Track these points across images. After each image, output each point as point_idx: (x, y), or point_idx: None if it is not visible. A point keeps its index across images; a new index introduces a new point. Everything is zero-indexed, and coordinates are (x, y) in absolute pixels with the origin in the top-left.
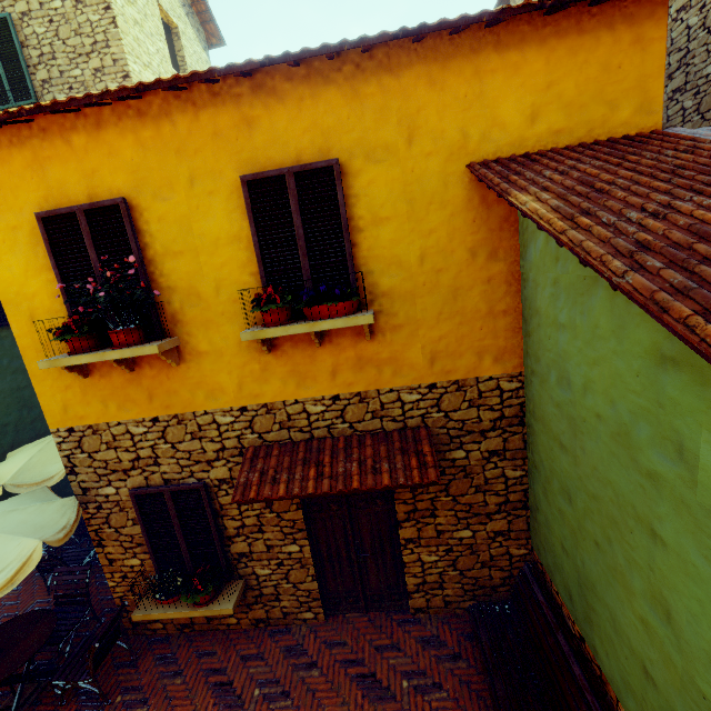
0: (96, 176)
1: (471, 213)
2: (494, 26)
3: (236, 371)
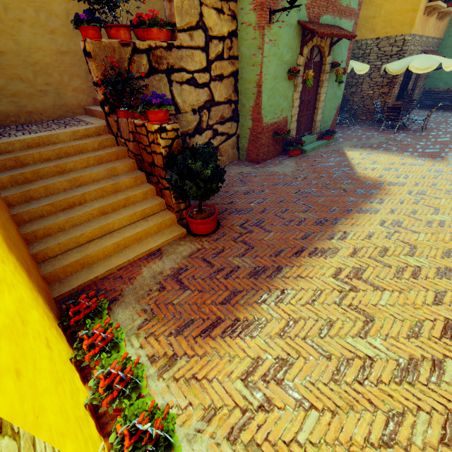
0: None
1: None
2: None
3: (432, 23)
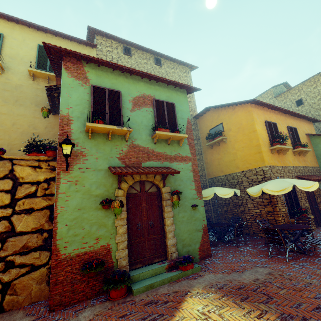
0: (270, 118)
1: (307, 140)
2: (302, 119)
3: (291, 158)
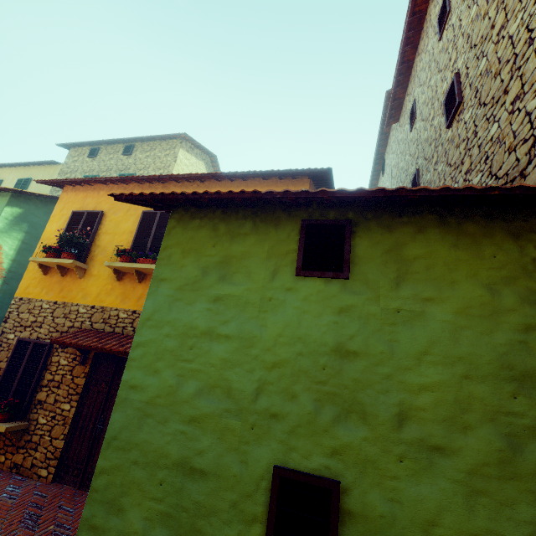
0: (100, 204)
1: None
2: (247, 181)
3: (101, 287)
